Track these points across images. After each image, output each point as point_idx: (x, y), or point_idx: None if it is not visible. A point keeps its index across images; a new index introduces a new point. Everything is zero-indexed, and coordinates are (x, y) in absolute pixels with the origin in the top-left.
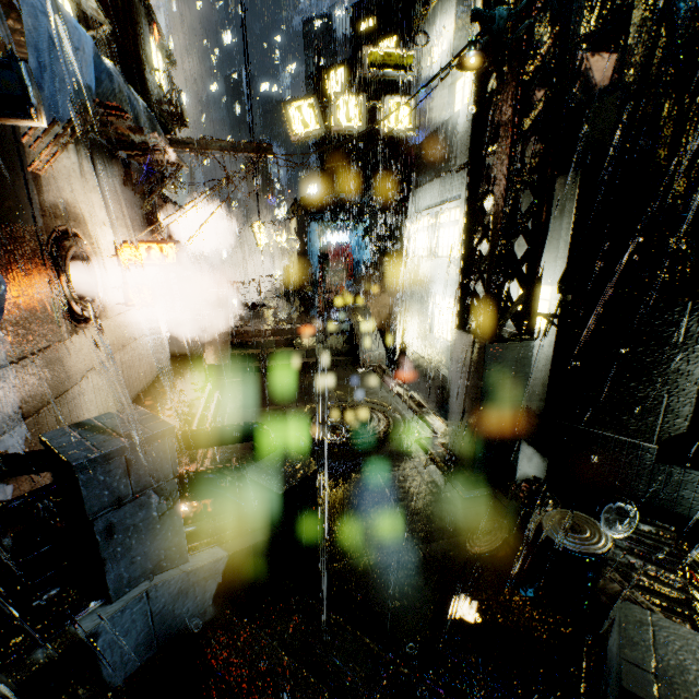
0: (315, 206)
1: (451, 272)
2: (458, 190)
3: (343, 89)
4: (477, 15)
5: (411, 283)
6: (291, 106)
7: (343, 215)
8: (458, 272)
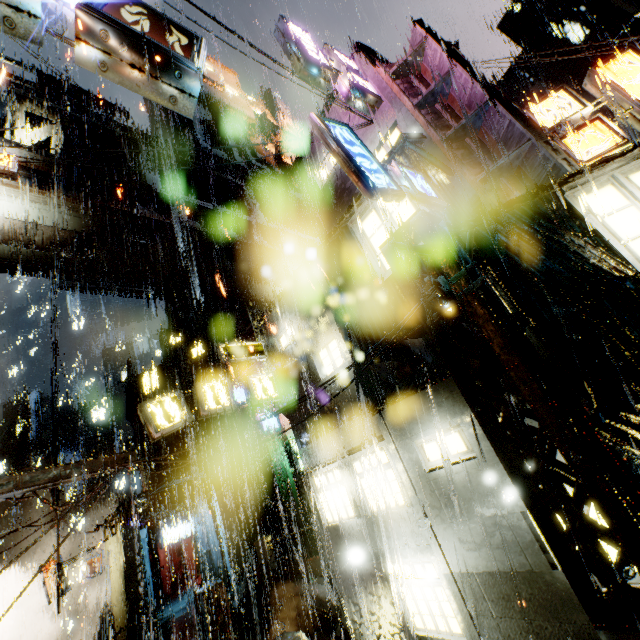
0: (144, 507)
1: (411, 526)
2: (371, 433)
3: (158, 387)
4: (432, 281)
5: (338, 561)
6: (150, 404)
7: (183, 505)
8: (426, 523)
